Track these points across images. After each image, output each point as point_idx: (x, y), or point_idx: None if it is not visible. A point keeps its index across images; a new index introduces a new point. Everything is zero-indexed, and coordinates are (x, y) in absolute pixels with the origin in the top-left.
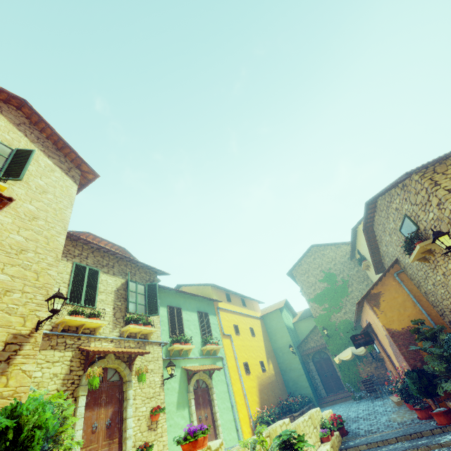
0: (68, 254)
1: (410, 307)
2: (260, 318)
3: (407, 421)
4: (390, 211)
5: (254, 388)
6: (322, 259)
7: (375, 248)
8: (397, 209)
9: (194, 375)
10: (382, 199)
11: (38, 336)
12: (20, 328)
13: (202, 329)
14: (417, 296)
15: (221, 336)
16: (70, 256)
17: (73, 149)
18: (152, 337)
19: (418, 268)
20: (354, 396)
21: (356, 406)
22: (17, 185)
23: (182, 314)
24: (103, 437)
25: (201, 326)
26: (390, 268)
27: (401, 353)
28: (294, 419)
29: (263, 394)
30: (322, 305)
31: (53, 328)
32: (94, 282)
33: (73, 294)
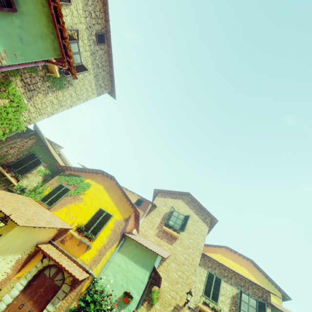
0: (205, 265)
1: None
2: None
3: None
4: None
5: None
6: None
7: None
8: None
9: None
10: None
11: (184, 309)
12: (179, 302)
13: None
14: None
15: None
16: (206, 266)
17: (206, 208)
18: None
19: None
20: None
21: None
22: (184, 232)
23: None
24: None
25: None
26: None
27: None
28: None
29: None
30: None
31: (196, 307)
32: (218, 286)
33: (206, 291)
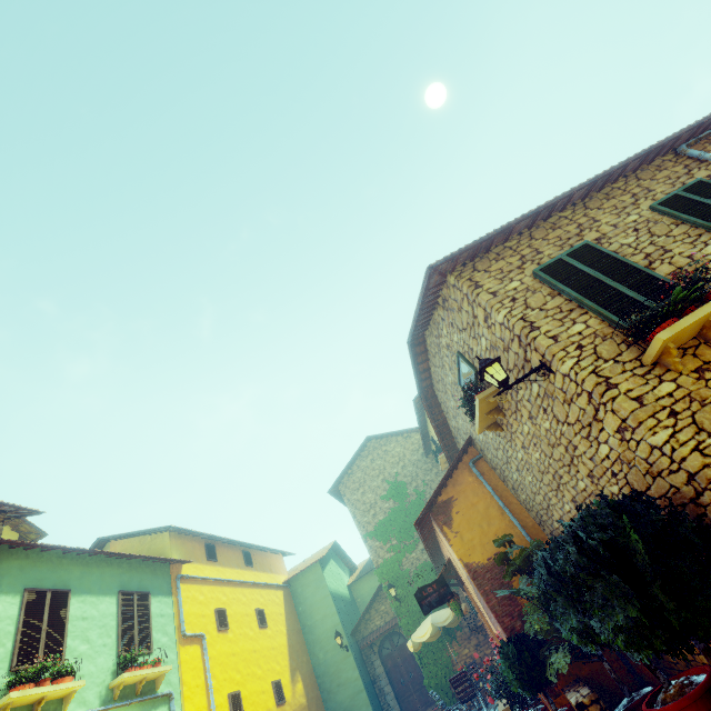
0: None
1: (497, 518)
2: (283, 585)
3: None
4: (443, 353)
5: None
6: (384, 460)
7: (443, 425)
8: (449, 346)
9: None
10: (429, 334)
11: None
12: None
13: (125, 633)
14: (505, 496)
15: (178, 641)
16: None
17: None
18: None
19: (495, 444)
20: None
21: None
22: None
23: (71, 605)
24: None
25: (122, 627)
26: (461, 454)
27: (490, 608)
28: None
29: None
30: (387, 542)
31: None
32: None
33: None
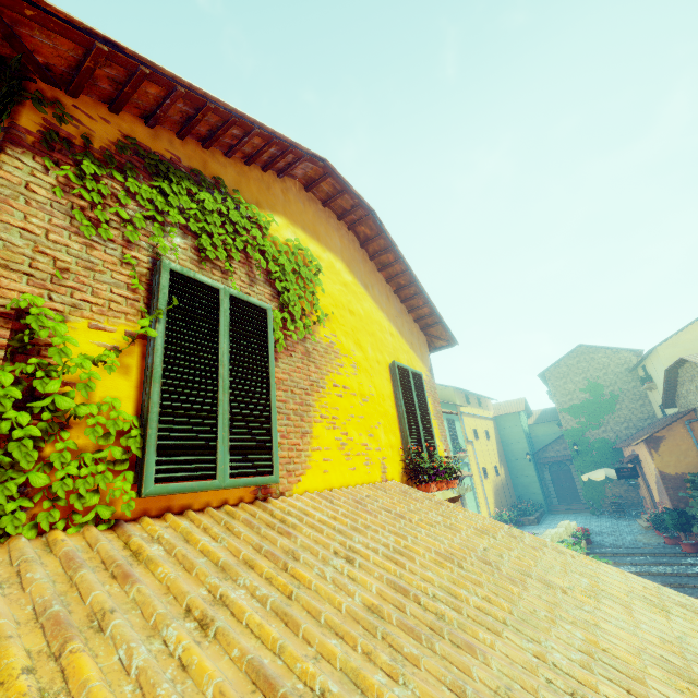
0: None
1: (692, 456)
2: (493, 418)
3: (653, 544)
4: None
5: (490, 491)
6: (589, 364)
7: (672, 386)
8: None
9: None
10: None
11: None
12: None
13: (451, 436)
14: None
15: (465, 442)
16: None
17: None
18: None
19: None
20: (593, 511)
21: (598, 522)
22: None
23: None
24: None
25: (450, 434)
26: (683, 417)
27: (667, 494)
28: (529, 522)
29: (497, 496)
30: (577, 418)
31: None
32: None
33: None
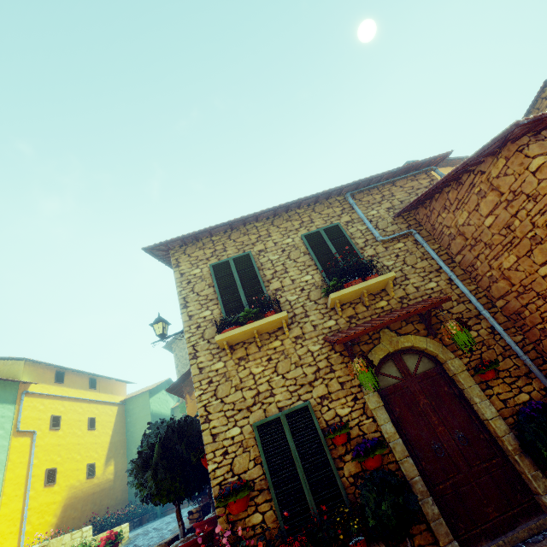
0: None
1: None
2: (119, 403)
3: None
4: None
5: (53, 505)
6: None
7: None
8: None
9: None
10: None
11: None
12: None
13: None
14: None
15: (12, 434)
16: None
17: None
18: None
19: None
20: None
21: None
22: None
23: None
24: None
25: None
26: None
27: None
28: None
29: (71, 510)
30: None
31: None
32: None
33: None
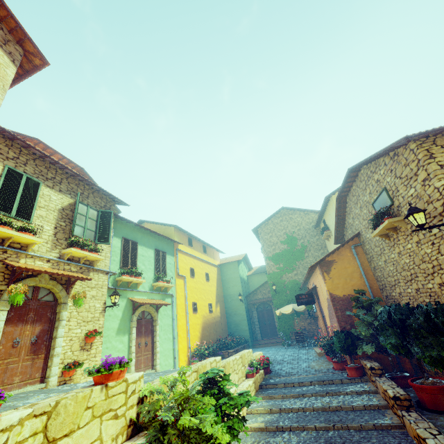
0: None
1: (356, 278)
2: (218, 266)
3: (323, 370)
4: (370, 183)
5: (198, 325)
6: (288, 222)
7: (341, 219)
8: (378, 181)
9: (140, 306)
10: (366, 168)
11: None
12: None
13: (157, 266)
14: (366, 269)
15: (175, 276)
16: (2, 156)
17: (12, 13)
18: (99, 265)
19: (377, 244)
20: (284, 343)
21: (284, 352)
22: None
23: (138, 249)
24: (27, 352)
25: (156, 263)
26: (350, 240)
27: (336, 316)
28: (228, 354)
29: (205, 331)
30: (277, 264)
31: None
32: (32, 194)
33: (1, 202)
